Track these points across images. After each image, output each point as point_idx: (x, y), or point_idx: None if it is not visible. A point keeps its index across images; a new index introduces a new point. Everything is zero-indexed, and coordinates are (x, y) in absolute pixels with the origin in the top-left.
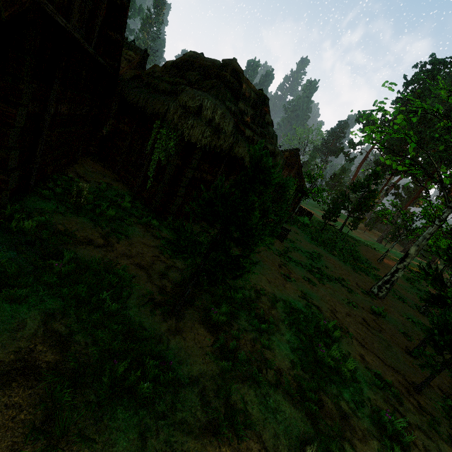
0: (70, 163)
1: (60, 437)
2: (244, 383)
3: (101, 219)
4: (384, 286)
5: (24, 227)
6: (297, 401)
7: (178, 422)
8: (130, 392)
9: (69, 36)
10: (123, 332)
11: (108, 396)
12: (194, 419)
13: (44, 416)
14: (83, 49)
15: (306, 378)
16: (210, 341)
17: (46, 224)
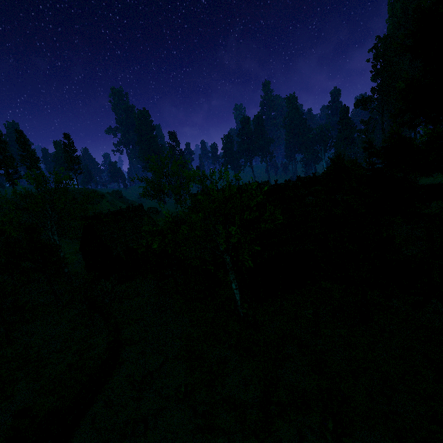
0: None
1: None
2: None
3: None
4: None
5: None
6: None
7: None
8: None
9: None
10: None
11: None
12: None
13: None
14: None
15: None
16: None
17: None
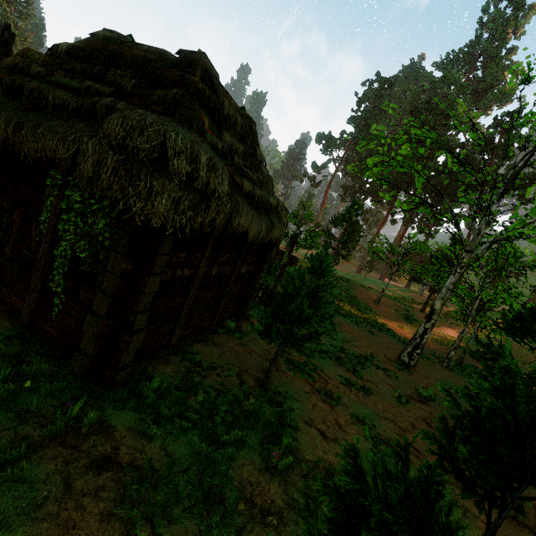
0: None
1: None
2: None
3: None
4: (415, 352)
5: None
6: None
7: None
8: None
9: None
10: None
11: None
12: None
13: None
14: None
15: None
16: None
17: None
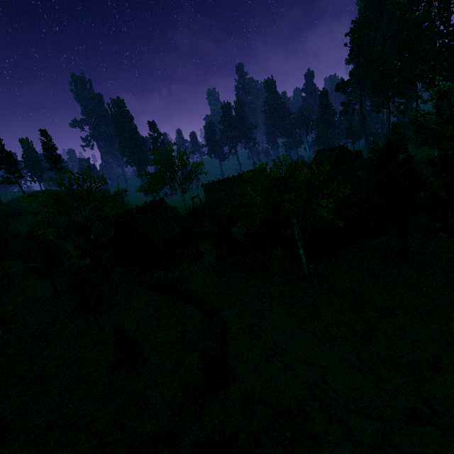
0: None
1: None
2: None
3: None
4: None
5: None
6: None
7: None
8: None
9: None
10: None
11: None
12: None
13: None
14: None
15: None
16: None
17: None
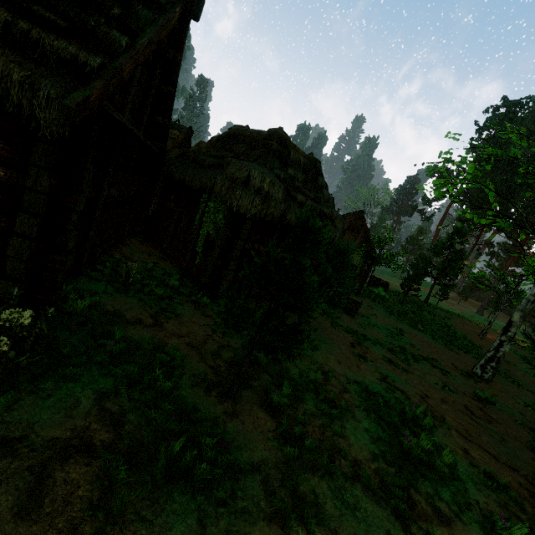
0: (116, 245)
1: (117, 516)
2: (314, 474)
3: (149, 298)
4: (488, 365)
5: (77, 307)
6: (381, 498)
7: (239, 511)
8: (186, 475)
9: (123, 127)
10: (177, 413)
11: (163, 477)
12: (257, 509)
13: (101, 493)
14: (134, 136)
15: (391, 473)
16: (271, 426)
17: (97, 305)
